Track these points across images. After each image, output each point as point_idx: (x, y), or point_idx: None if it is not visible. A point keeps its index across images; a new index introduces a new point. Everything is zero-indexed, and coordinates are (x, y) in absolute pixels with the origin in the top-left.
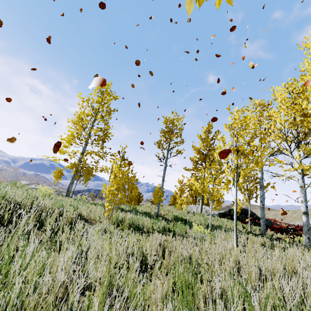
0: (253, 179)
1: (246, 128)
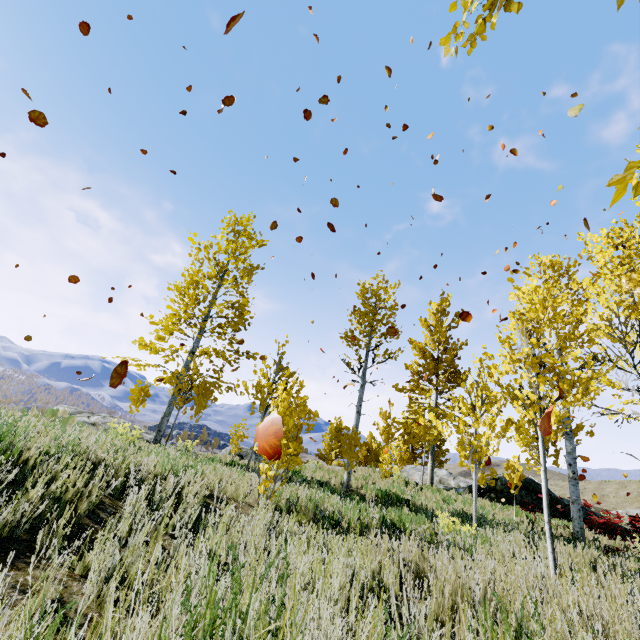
0: None
1: (556, 321)
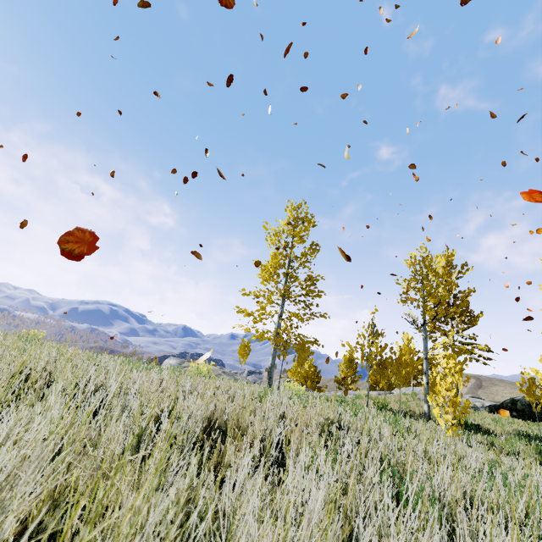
0: None
1: None
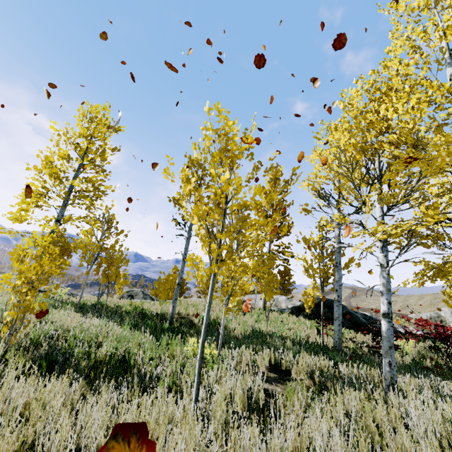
0: (330, 252)
1: (231, 148)
